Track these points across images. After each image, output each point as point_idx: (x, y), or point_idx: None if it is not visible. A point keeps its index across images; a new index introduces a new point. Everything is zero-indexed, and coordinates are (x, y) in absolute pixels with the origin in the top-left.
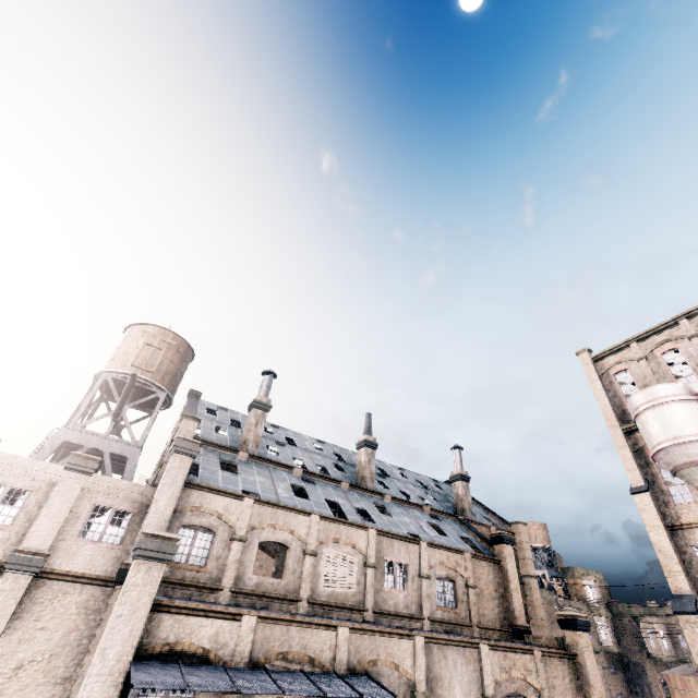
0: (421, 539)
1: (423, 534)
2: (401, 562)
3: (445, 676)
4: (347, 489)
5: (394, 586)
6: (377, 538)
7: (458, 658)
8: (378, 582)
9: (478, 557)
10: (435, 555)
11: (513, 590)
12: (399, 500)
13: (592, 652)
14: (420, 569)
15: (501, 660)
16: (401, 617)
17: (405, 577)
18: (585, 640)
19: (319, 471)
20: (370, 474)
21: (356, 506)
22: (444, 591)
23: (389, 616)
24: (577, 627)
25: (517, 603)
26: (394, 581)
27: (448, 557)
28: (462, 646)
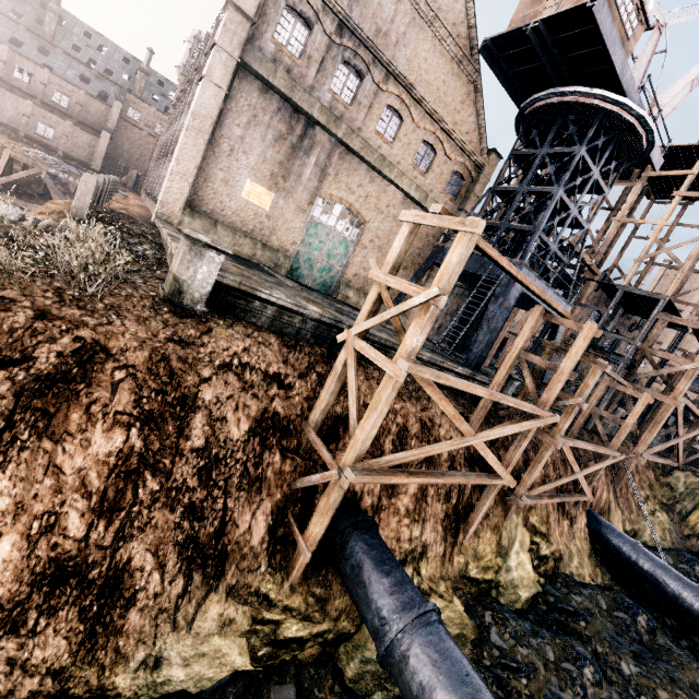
0: (47, 68)
1: (60, 71)
2: (28, 71)
3: (2, 98)
4: (24, 31)
5: (22, 79)
6: (12, 53)
7: (14, 98)
8: (9, 72)
9: (93, 97)
10: (56, 80)
11: (110, 120)
12: (72, 57)
13: (109, 140)
14: (42, 81)
15: (42, 112)
16: (22, 92)
17: (31, 79)
18: (106, 135)
19: (7, 12)
20: (49, 31)
21: (16, 38)
22: (61, 99)
23: (13, 87)
24: (103, 128)
25: (110, 125)
26: (22, 77)
27: (67, 86)
28: (17, 96)
